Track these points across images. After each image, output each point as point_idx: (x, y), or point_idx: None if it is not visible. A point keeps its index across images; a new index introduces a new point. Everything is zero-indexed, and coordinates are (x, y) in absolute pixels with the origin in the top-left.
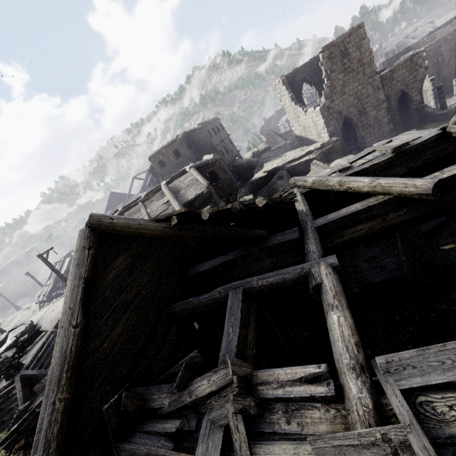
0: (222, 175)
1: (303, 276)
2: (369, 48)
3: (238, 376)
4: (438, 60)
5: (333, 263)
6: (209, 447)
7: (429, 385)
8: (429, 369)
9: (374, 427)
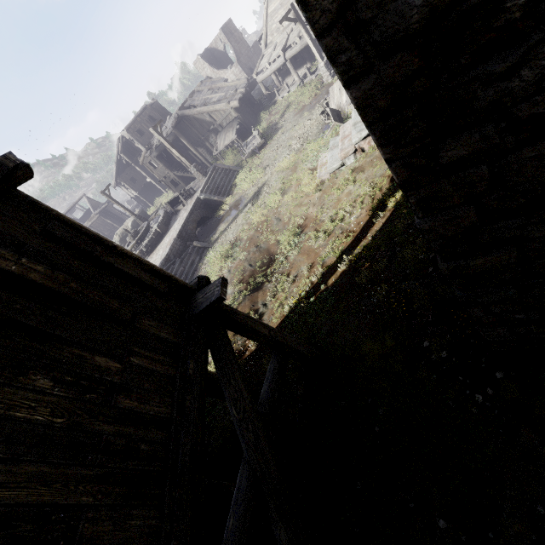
0: None
1: None
2: (240, 32)
3: None
4: None
5: None
6: None
7: None
8: None
9: None
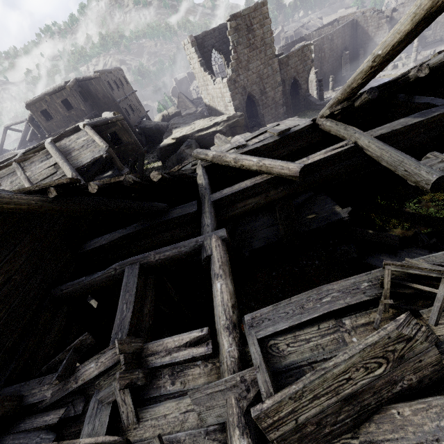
0: (126, 138)
1: (198, 249)
2: (271, 29)
3: (126, 354)
4: (322, 55)
5: (223, 236)
6: (96, 426)
7: (277, 332)
8: (278, 319)
9: (236, 373)
